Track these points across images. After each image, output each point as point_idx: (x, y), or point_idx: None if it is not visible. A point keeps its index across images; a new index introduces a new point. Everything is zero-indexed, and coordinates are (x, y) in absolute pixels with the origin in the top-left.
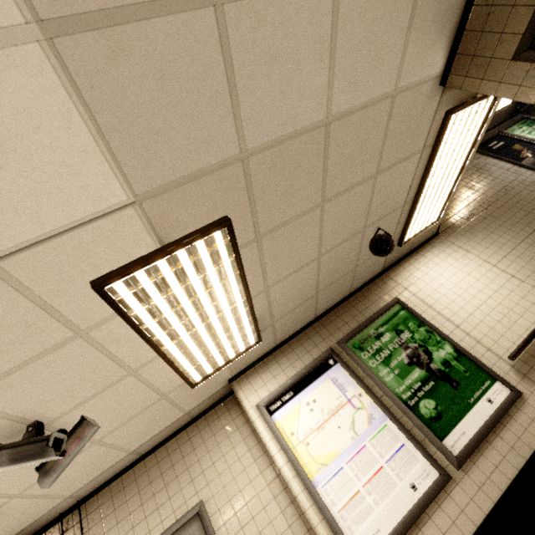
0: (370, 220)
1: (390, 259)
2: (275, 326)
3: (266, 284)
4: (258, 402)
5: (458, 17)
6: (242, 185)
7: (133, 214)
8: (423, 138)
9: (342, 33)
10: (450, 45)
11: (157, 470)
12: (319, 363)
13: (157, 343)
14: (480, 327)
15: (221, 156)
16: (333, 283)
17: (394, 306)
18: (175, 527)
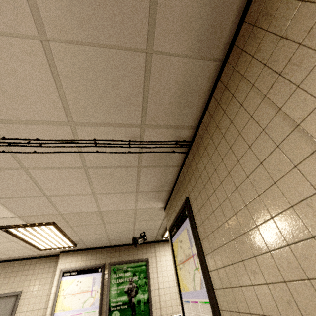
0: (137, 229)
1: (159, 239)
2: (85, 244)
3: (77, 235)
4: (63, 268)
5: (166, 199)
6: (61, 218)
7: (17, 218)
8: (162, 217)
9: (100, 200)
10: (166, 203)
11: (18, 268)
12: (95, 267)
13: (24, 239)
14: (167, 295)
15: (51, 213)
16: (120, 239)
17: (143, 261)
18: (8, 294)
